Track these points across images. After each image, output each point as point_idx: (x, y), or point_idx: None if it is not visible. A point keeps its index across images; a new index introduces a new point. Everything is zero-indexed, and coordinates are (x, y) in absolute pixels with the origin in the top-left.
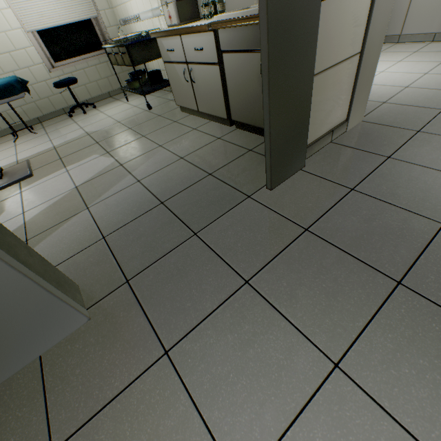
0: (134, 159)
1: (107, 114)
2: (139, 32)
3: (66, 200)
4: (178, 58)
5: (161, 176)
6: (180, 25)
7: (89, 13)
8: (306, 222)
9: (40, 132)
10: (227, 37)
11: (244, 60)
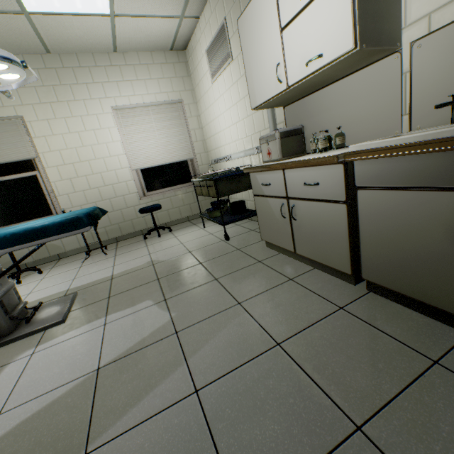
0: (197, 324)
1: (180, 240)
2: (228, 168)
3: (67, 405)
4: (275, 192)
5: (240, 391)
6: (281, 159)
7: (187, 156)
8: None
9: (110, 253)
10: (371, 169)
11: (411, 200)
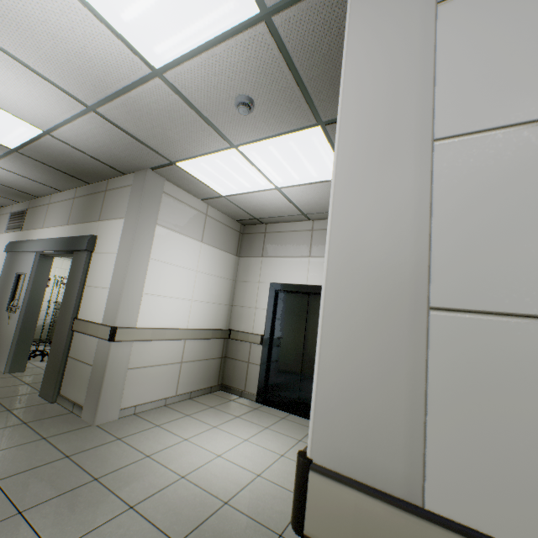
0: None
1: None
2: None
3: None
4: None
5: None
6: None
7: None
8: (0, 399)
9: None
10: None
11: None
